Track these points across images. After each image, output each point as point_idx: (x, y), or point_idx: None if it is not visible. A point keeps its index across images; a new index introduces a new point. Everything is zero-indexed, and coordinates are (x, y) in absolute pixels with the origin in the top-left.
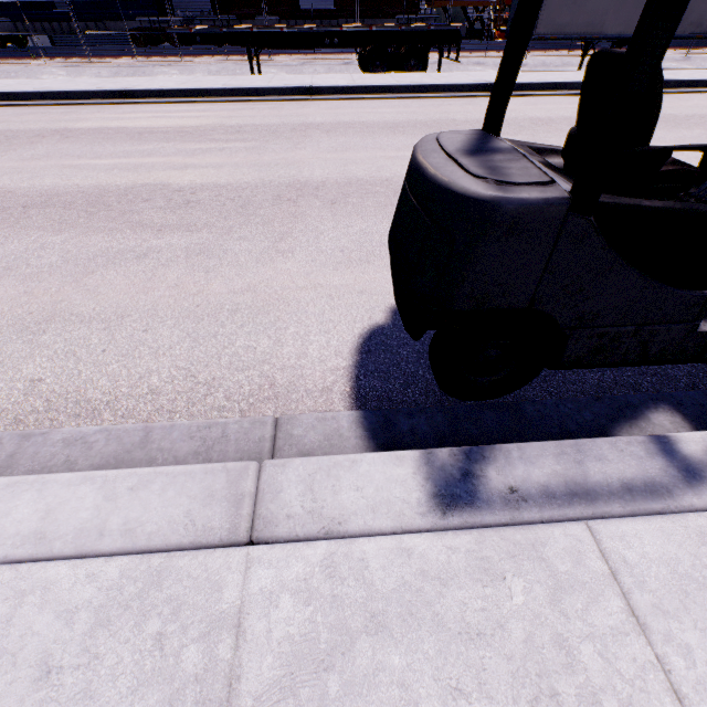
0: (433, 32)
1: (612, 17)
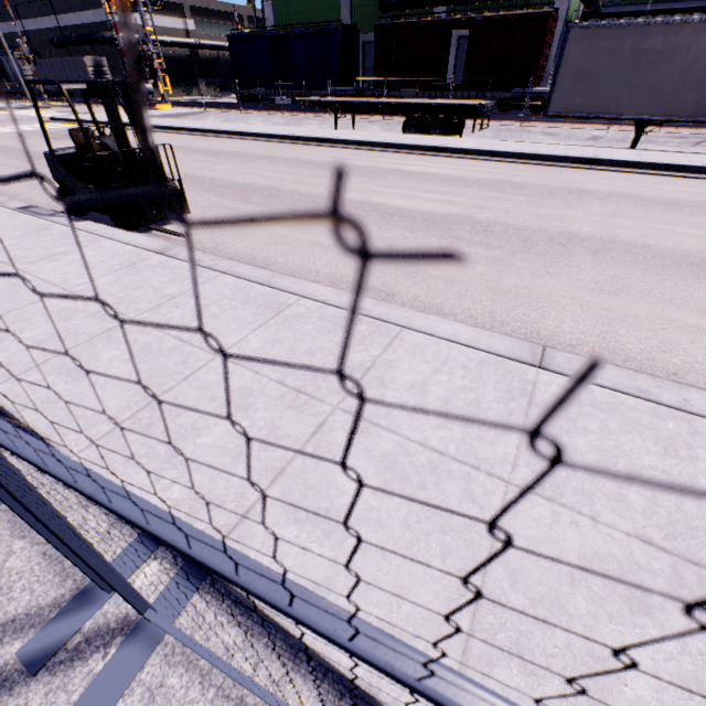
0: (462, 107)
1: (628, 100)
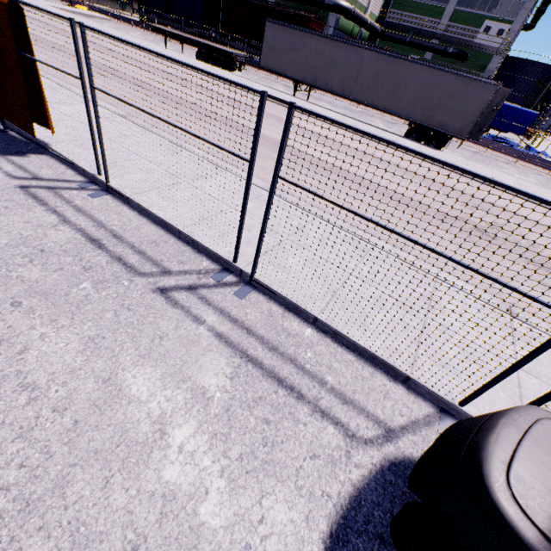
0: (226, 52)
1: (289, 68)
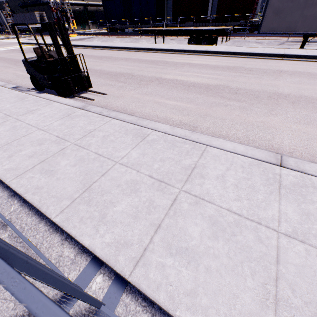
0: (217, 30)
1: (301, 24)
